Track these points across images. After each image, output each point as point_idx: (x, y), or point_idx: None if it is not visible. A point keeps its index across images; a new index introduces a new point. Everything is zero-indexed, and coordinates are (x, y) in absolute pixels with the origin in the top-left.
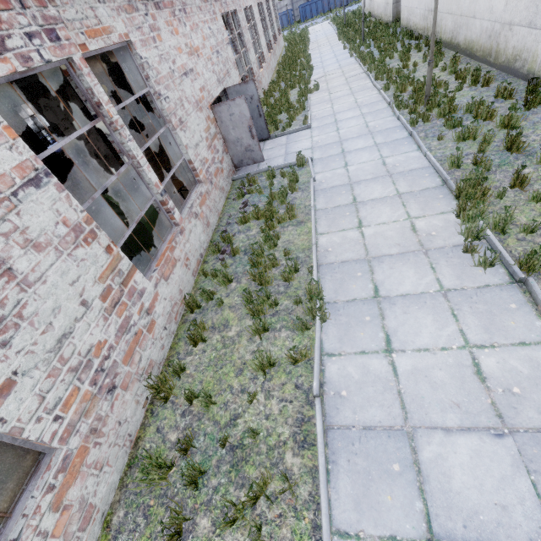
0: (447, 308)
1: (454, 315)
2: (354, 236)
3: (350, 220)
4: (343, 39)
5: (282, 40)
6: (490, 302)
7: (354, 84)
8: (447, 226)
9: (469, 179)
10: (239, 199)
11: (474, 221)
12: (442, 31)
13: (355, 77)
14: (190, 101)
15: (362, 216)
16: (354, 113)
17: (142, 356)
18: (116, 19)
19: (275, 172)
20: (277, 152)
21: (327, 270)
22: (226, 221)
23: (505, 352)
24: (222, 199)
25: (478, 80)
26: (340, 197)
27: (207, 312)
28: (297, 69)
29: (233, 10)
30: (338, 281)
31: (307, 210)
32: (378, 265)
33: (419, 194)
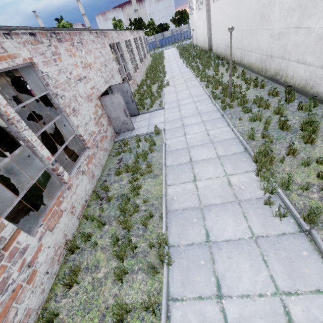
0: (259, 253)
1: (264, 261)
2: (191, 188)
3: (188, 175)
4: (182, 58)
5: (149, 56)
6: (288, 249)
7: (189, 83)
8: (251, 182)
9: (262, 152)
10: (117, 156)
11: (268, 180)
12: (235, 57)
13: (189, 79)
14: (83, 96)
15: (196, 172)
16: (189, 101)
17: (18, 309)
18: (21, 48)
19: (141, 137)
20: (143, 123)
21: (173, 216)
22: (106, 173)
23: (307, 300)
24: (106, 156)
25: (257, 85)
26: (181, 157)
27: (84, 252)
28: (157, 73)
29: (118, 42)
30: (180, 226)
31: (160, 166)
32: (208, 213)
33: (231, 157)
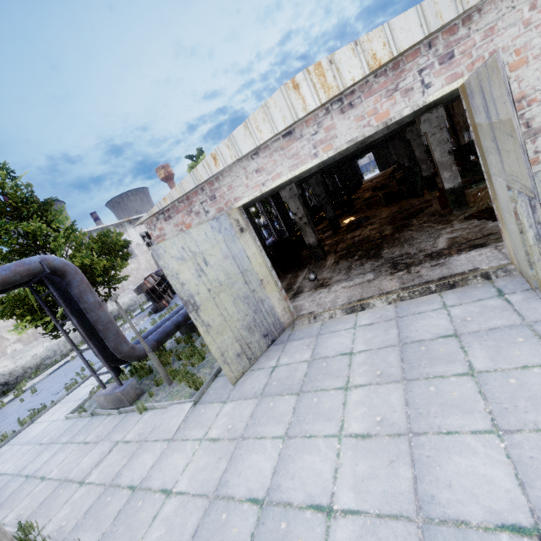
0: None
1: None
2: None
3: None
4: None
5: None
6: None
7: None
8: None
9: None
10: None
11: None
12: None
13: None
14: None
15: None
16: None
17: None
18: None
19: None
20: None
21: None
22: None
23: None
24: None
25: None
26: None
27: None
28: None
29: None
30: None
31: None
32: None
33: None
